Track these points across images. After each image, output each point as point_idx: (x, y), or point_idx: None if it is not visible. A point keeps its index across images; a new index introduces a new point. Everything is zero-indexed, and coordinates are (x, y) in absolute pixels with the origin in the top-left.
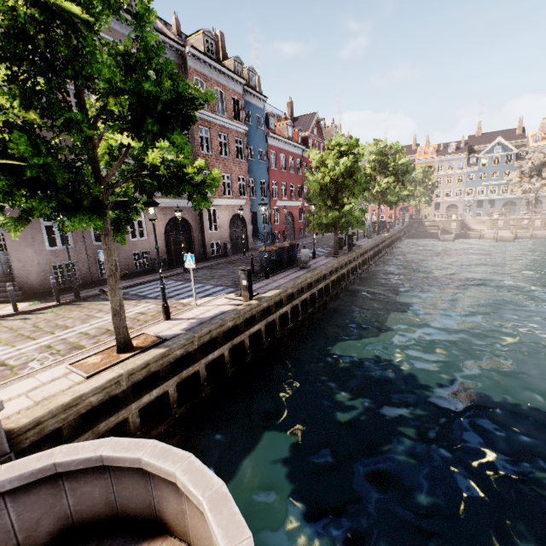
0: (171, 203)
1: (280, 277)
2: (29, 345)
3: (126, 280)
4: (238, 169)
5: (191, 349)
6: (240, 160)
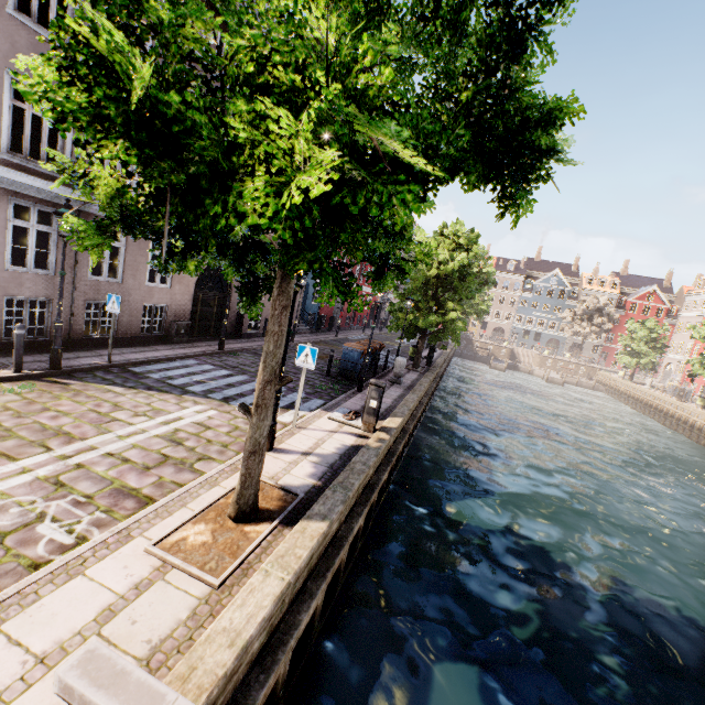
0: None
1: None
2: (6, 472)
3: (127, 347)
4: None
5: (342, 518)
6: None
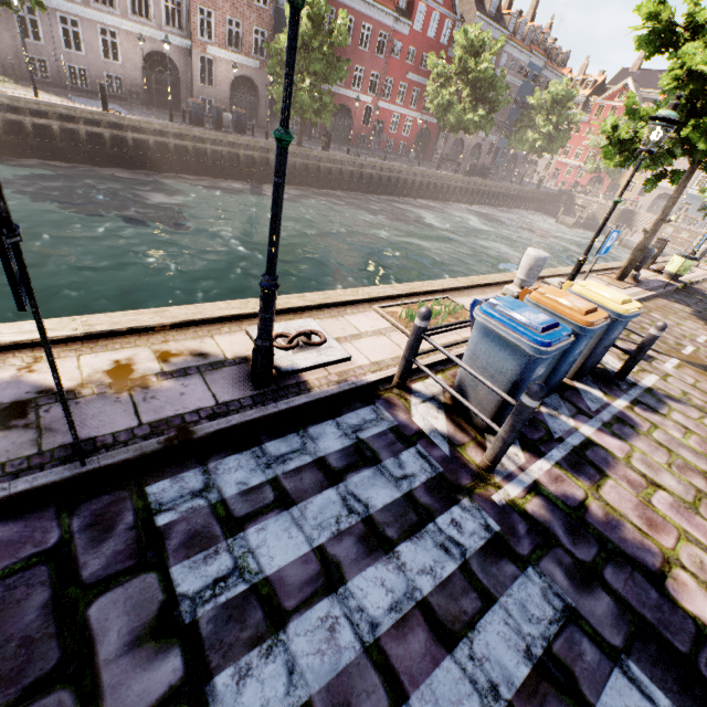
0: (153, 34)
1: (181, 125)
2: None
3: (92, 95)
4: (256, 17)
5: (18, 106)
6: (260, 6)
